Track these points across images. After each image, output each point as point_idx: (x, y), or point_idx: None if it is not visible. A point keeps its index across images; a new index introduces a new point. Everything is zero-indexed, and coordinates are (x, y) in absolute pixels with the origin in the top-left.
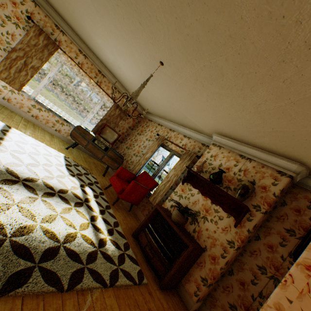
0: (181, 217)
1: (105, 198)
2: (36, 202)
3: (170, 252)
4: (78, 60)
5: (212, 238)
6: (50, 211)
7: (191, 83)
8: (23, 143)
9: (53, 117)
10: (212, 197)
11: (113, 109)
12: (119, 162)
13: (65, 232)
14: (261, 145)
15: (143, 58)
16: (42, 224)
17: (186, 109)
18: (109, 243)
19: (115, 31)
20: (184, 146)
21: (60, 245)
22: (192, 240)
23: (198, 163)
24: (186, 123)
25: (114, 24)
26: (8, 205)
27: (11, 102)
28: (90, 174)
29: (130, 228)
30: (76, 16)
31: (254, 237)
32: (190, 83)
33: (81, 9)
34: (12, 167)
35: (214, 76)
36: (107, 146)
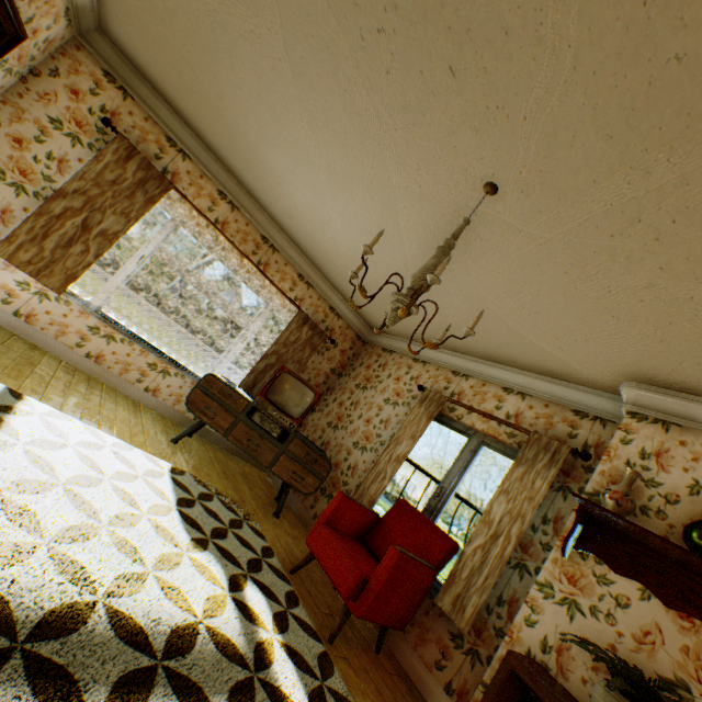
0: None
1: (304, 619)
2: None
3: None
4: (216, 215)
5: None
6: None
7: (601, 234)
8: (52, 444)
9: (143, 355)
10: None
11: (295, 327)
12: (319, 470)
13: None
14: None
15: (418, 184)
16: None
17: (533, 315)
18: None
19: (342, 119)
20: (516, 420)
21: None
22: None
23: (597, 476)
24: (514, 354)
25: (347, 98)
26: None
27: (35, 322)
28: (243, 519)
29: None
30: (226, 105)
31: None
32: (593, 235)
33: (247, 81)
34: None
35: None
36: (286, 427)
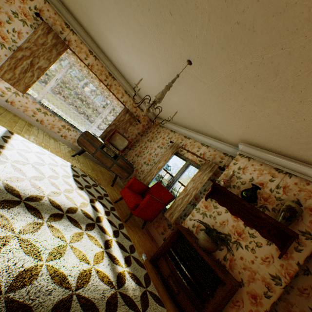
0: (211, 244)
1: (116, 215)
2: (41, 229)
3: (199, 286)
4: (88, 62)
5: (250, 270)
6: (58, 240)
7: (225, 85)
8: (26, 151)
9: (59, 122)
10: (244, 218)
11: (123, 114)
12: (129, 171)
13: (77, 270)
14: (306, 158)
15: (165, 57)
16: (48, 263)
17: (209, 114)
18: (128, 278)
19: (135, 26)
20: (203, 156)
21: (72, 293)
22: (226, 272)
23: (222, 175)
24: (205, 130)
25: (136, 17)
26: (5, 238)
27: (14, 105)
28: (98, 185)
29: (147, 251)
30: (89, 12)
31: (302, 271)
32: (223, 85)
33: (97, 2)
34: (13, 183)
35: (262, 75)
36: (117, 154)
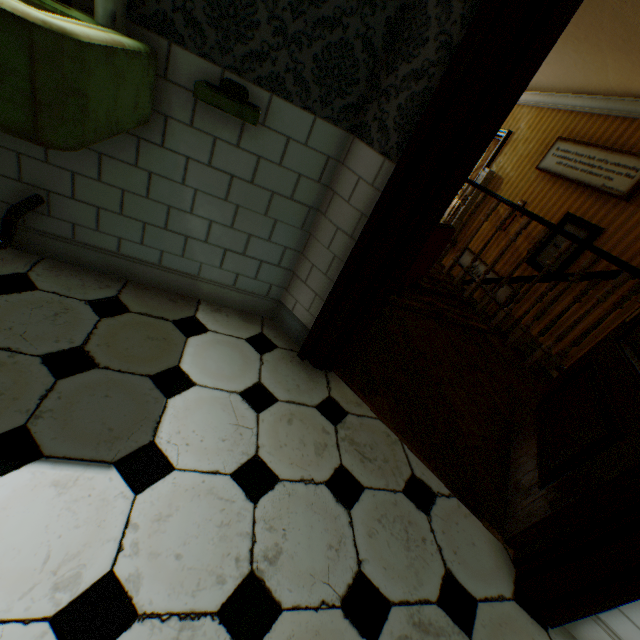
0: None
1: None
2: None
3: None
4: None
5: None
6: None
7: None
8: None
9: None
10: None
11: None
12: None
13: None
14: None
15: None
16: None
17: None
18: None
19: None
20: None
21: None
22: None
23: None
24: None
25: None
26: None
27: None
28: None
29: None
30: None
31: None
32: None
33: None
34: None
35: None
36: None
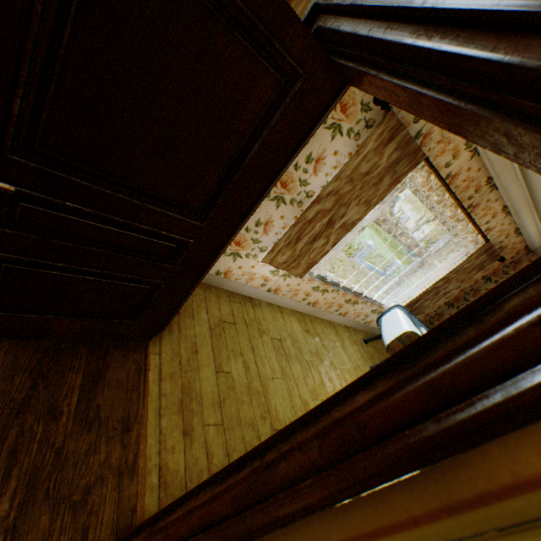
0: None
1: None
2: None
3: None
4: (449, 169)
5: None
6: None
7: None
8: None
9: (342, 296)
10: None
11: (473, 257)
12: None
13: None
14: None
15: None
16: None
17: None
18: None
19: None
20: None
21: None
22: None
23: None
24: None
25: None
26: None
27: (278, 292)
28: None
29: None
30: None
31: None
32: None
33: None
34: None
35: None
36: None
